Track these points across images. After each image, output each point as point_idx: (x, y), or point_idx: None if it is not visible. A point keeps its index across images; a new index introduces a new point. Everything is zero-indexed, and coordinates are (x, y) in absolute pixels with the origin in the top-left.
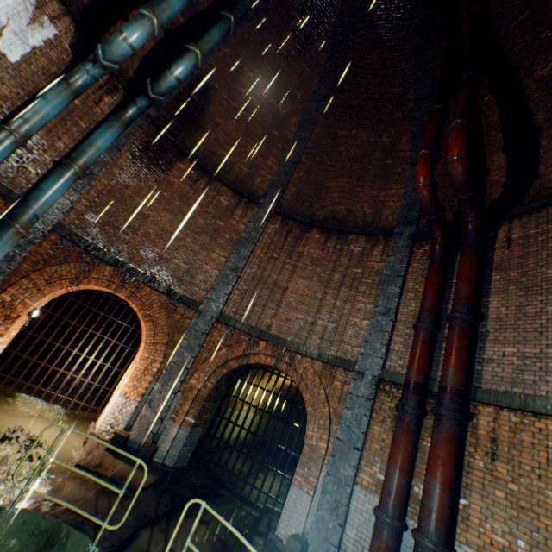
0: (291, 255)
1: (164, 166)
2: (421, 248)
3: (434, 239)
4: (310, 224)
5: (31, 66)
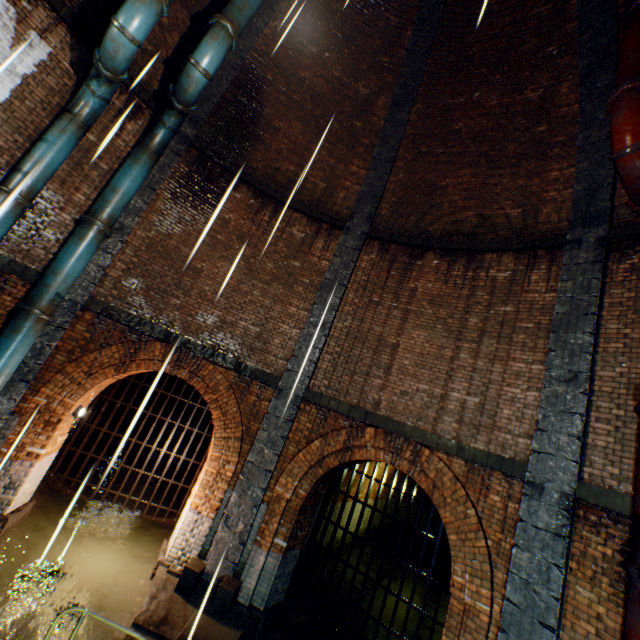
0: (399, 296)
1: (214, 201)
2: (623, 262)
3: None
4: (421, 246)
5: (26, 102)
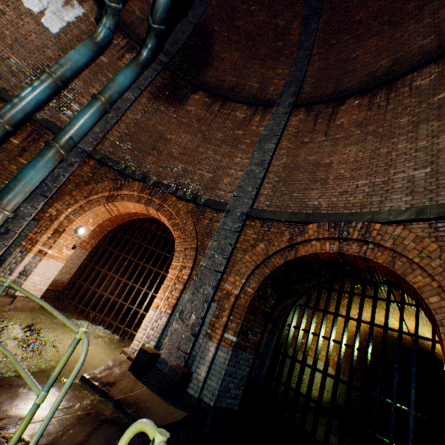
0: (327, 132)
1: (180, 100)
2: None
3: None
4: (341, 97)
5: (68, 36)
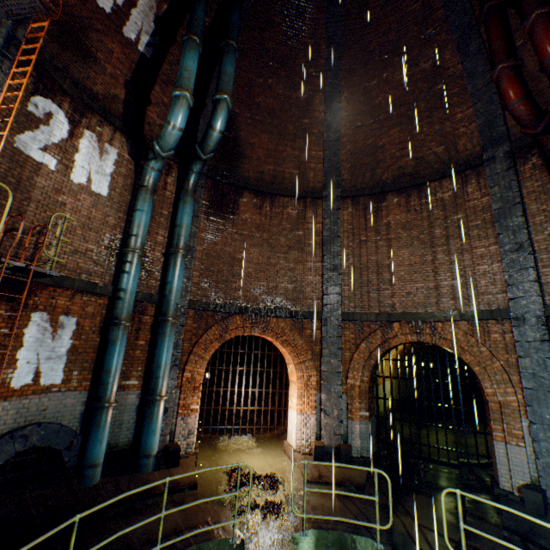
0: (379, 231)
1: (232, 209)
2: (526, 164)
3: (546, 150)
4: (381, 192)
5: (116, 190)
